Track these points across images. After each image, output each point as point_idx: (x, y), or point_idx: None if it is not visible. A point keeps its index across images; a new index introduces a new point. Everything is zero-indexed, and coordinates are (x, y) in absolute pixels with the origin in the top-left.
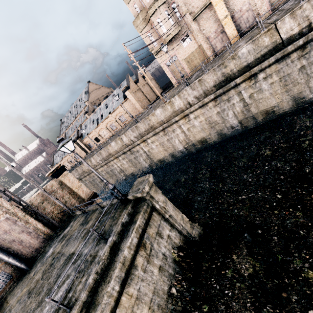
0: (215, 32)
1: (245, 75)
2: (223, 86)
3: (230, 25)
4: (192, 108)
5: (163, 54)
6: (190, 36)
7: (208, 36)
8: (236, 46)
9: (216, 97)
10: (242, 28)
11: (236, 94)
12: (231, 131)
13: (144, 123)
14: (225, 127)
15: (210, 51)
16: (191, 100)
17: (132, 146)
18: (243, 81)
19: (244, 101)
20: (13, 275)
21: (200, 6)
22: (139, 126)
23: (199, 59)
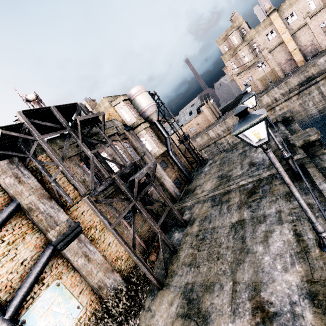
0: (285, 60)
1: (324, 75)
2: (305, 84)
3: (297, 54)
4: (279, 102)
5: (241, 76)
6: (265, 63)
7: (279, 63)
8: (309, 63)
9: (299, 92)
10: (307, 56)
11: (316, 89)
12: (310, 118)
13: (232, 119)
14: (305, 115)
15: (280, 72)
16: (278, 96)
17: (218, 138)
18: (321, 80)
19: (322, 94)
20: (181, 183)
21: (274, 44)
22: (227, 122)
23: (270, 78)
